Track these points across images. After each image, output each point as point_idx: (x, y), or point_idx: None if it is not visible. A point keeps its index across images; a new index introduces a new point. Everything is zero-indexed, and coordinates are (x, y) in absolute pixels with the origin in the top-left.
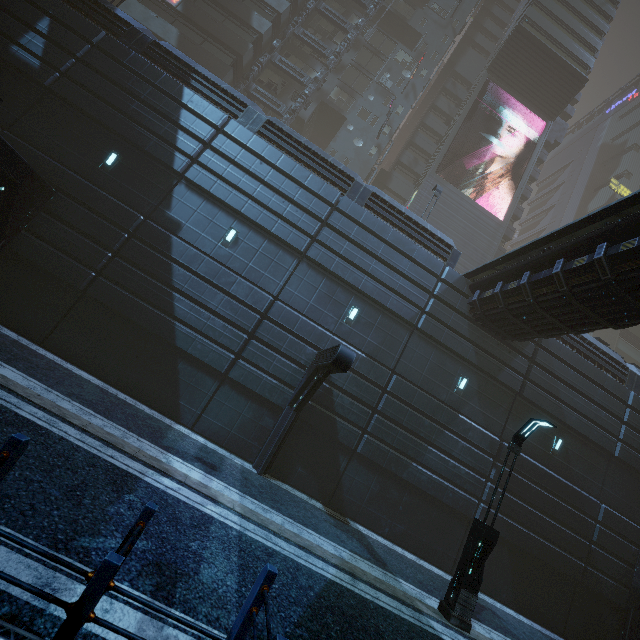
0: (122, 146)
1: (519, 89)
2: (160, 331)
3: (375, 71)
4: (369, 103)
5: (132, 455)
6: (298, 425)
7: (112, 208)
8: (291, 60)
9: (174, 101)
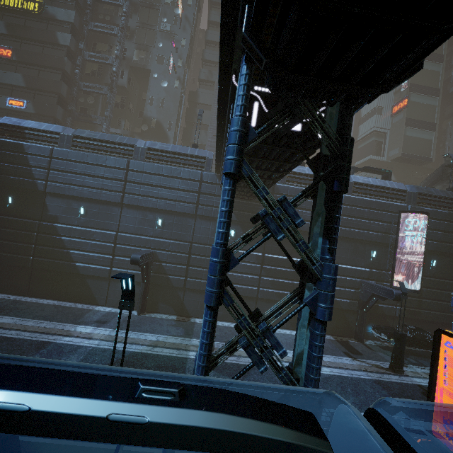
0: (12, 191)
1: None
2: (71, 270)
3: (156, 21)
4: (161, 49)
5: (55, 333)
6: (153, 286)
7: (23, 224)
8: (98, 47)
9: (22, 153)
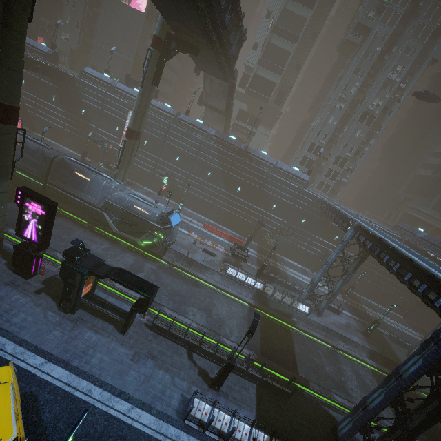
0: None
1: None
2: None
3: None
4: None
5: None
6: (22, 113)
7: None
8: None
9: None
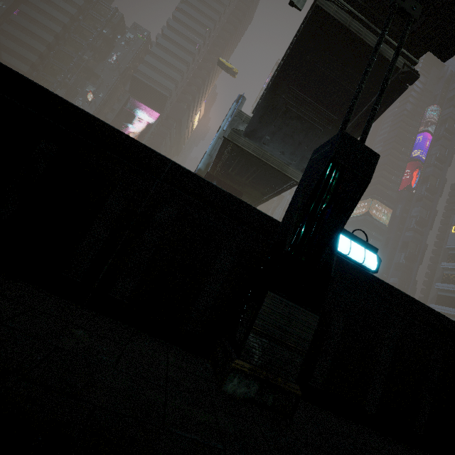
0: None
1: (144, 100)
2: None
3: (76, 97)
4: None
5: None
6: None
7: None
8: None
9: None
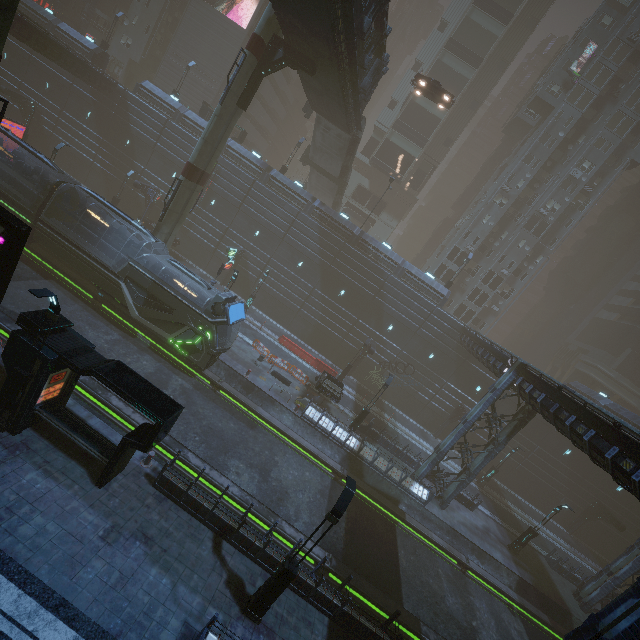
0: None
1: None
2: None
3: None
4: None
5: None
6: (35, 129)
7: None
8: None
9: None
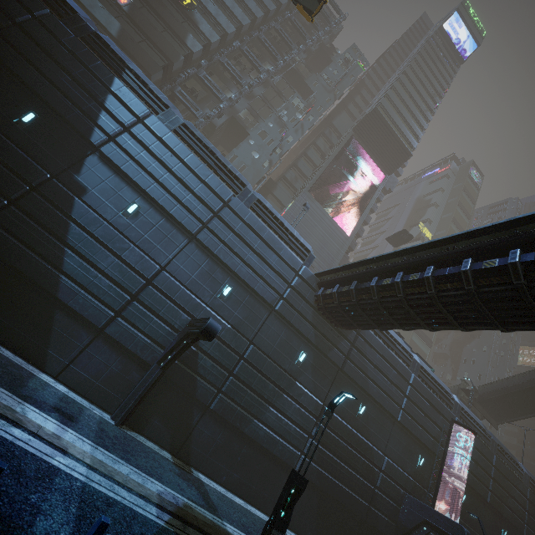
0: (43, 109)
1: (371, 148)
2: (43, 281)
3: (277, 106)
4: (268, 128)
5: None
6: (162, 381)
7: (19, 160)
8: (214, 78)
9: (103, 85)
